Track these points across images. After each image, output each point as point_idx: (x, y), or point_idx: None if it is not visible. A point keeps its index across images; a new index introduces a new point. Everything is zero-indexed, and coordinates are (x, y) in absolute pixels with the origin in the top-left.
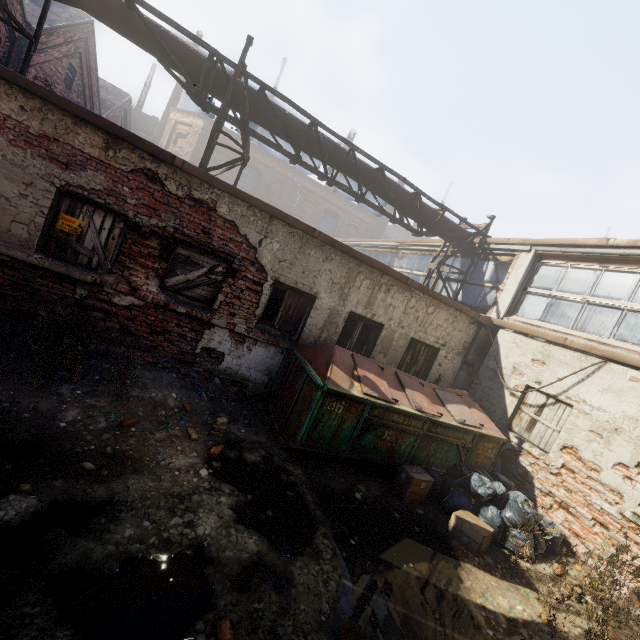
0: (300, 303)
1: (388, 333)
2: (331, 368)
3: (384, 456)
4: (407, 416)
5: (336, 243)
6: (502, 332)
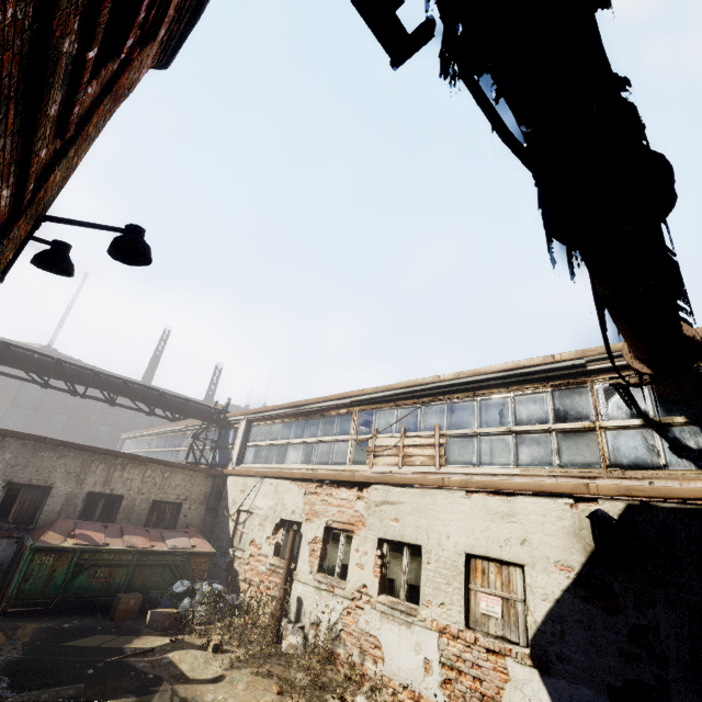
0: (37, 495)
1: (129, 501)
2: (47, 533)
3: (100, 591)
4: (117, 553)
5: (68, 444)
6: (229, 478)
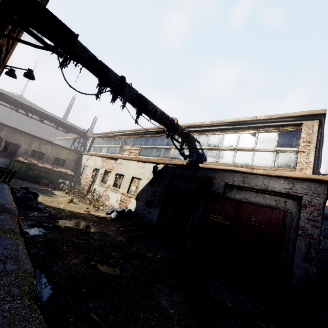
0: (16, 147)
1: (47, 155)
2: (19, 157)
3: (36, 177)
4: (41, 167)
5: (25, 132)
6: (83, 155)
